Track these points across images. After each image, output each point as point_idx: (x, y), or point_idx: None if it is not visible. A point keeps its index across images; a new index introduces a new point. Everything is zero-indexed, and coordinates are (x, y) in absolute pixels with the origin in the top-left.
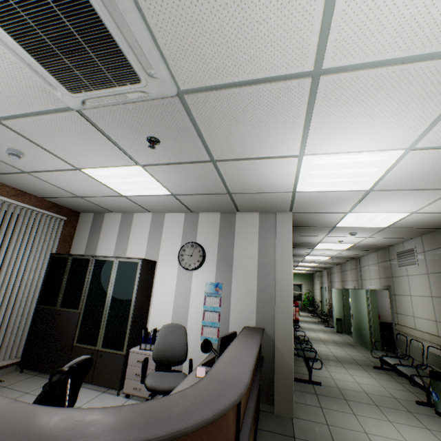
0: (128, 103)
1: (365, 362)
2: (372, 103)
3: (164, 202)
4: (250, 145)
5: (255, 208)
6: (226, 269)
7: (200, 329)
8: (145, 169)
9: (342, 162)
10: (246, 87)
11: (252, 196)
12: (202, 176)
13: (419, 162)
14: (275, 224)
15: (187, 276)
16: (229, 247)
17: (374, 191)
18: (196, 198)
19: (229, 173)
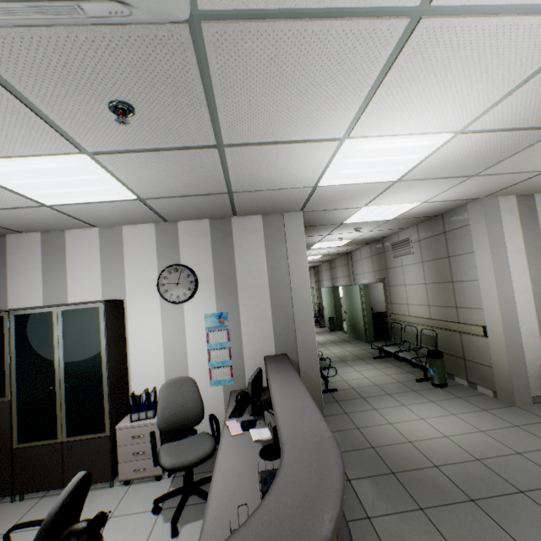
0: (77, 25)
1: (365, 355)
2: (458, 68)
3: (123, 210)
4: (284, 121)
5: (259, 210)
6: (229, 294)
7: (208, 373)
8: (95, 159)
9: (386, 147)
10: (313, 21)
11: (261, 194)
12: (196, 170)
13: (459, 147)
14: (283, 229)
15: (176, 312)
16: (229, 265)
17: (400, 181)
18: (178, 202)
19: (240, 164)
